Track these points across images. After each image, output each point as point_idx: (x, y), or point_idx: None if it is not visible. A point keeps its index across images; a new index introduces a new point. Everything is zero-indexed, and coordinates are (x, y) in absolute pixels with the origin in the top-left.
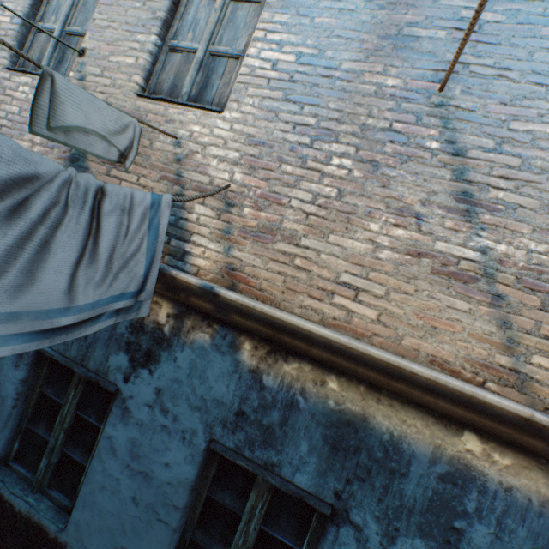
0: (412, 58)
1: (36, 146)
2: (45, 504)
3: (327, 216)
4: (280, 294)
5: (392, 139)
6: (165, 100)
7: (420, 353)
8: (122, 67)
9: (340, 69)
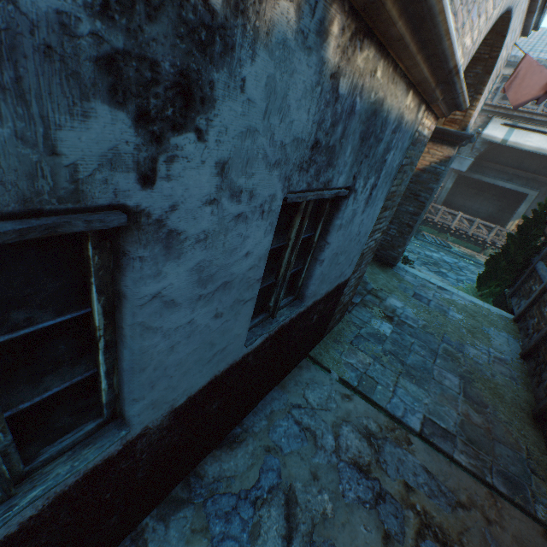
0: None
1: None
2: (62, 466)
3: None
4: None
5: None
6: None
7: None
8: None
9: None
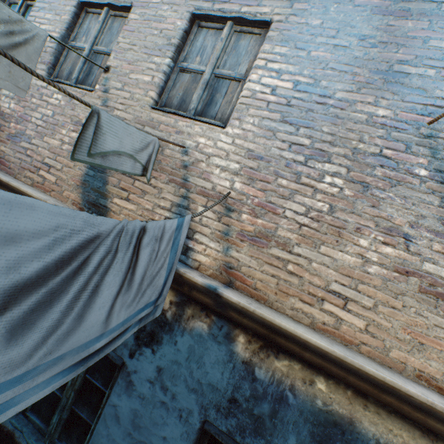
0: (402, 92)
1: (65, 144)
2: None
3: (318, 228)
4: (272, 295)
5: (382, 163)
6: (176, 114)
7: (407, 367)
8: (140, 83)
9: (334, 97)
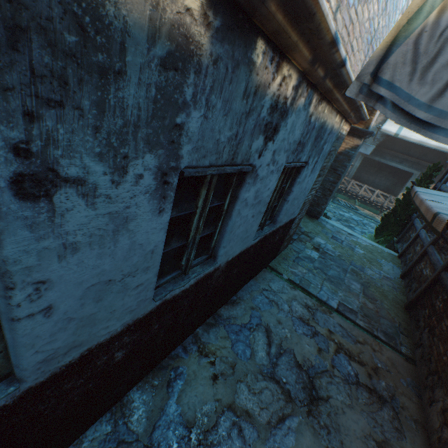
0: None
1: None
2: (199, 269)
3: None
4: None
5: None
6: None
7: None
8: None
9: None
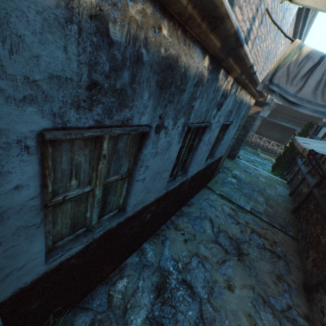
0: None
1: None
2: (180, 178)
3: (267, 33)
4: None
5: None
6: None
7: None
8: None
9: None
